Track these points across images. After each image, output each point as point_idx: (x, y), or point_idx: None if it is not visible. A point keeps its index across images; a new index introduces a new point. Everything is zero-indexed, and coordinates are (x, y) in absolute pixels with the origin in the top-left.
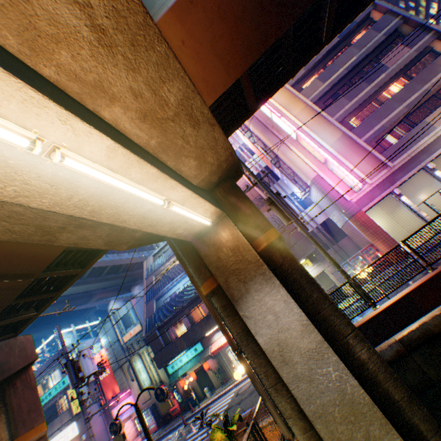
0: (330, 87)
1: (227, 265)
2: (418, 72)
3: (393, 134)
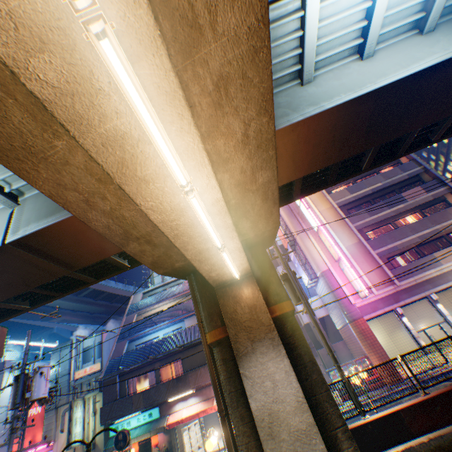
0: (355, 198)
1: (241, 320)
2: (432, 212)
3: (403, 256)
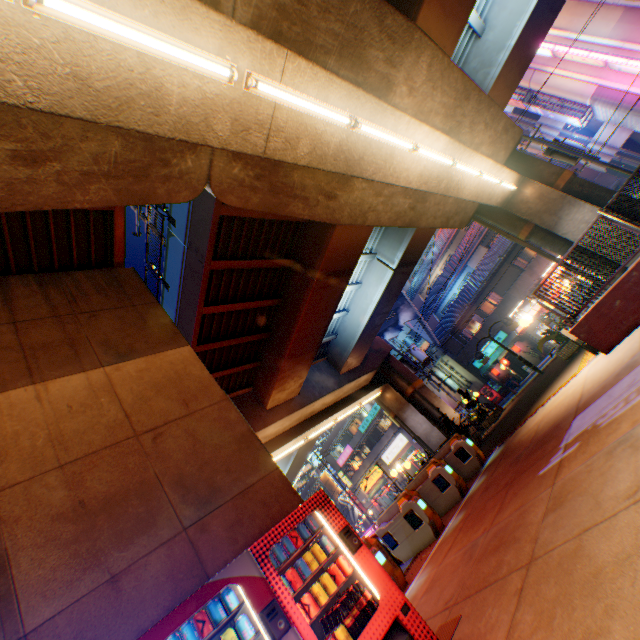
0: None
1: (536, 210)
2: None
3: None
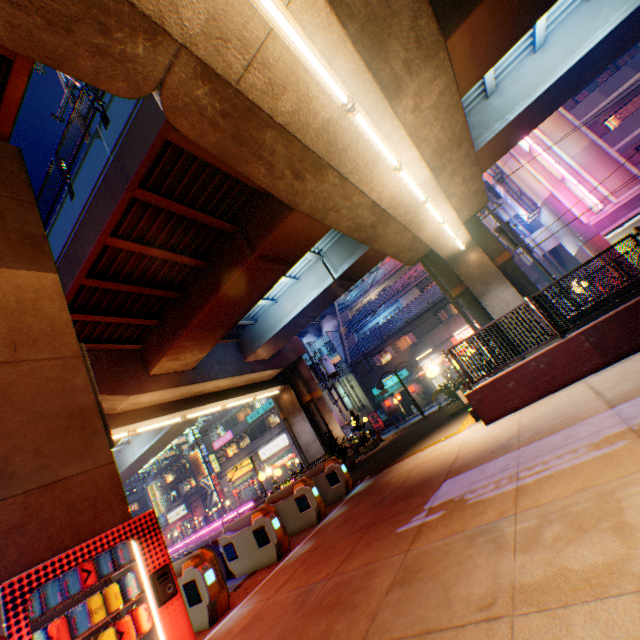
0: None
1: (473, 276)
2: None
3: None
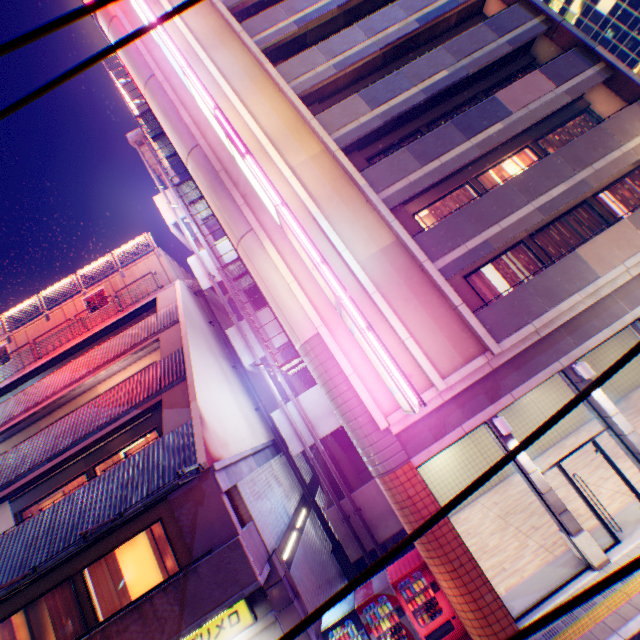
0: (385, 120)
1: None
2: (561, 145)
3: (501, 265)
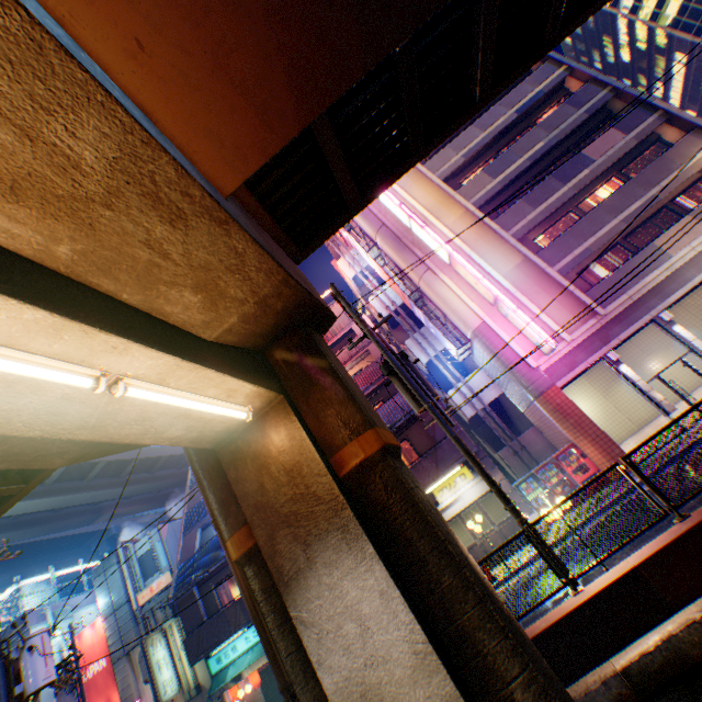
0: (504, 185)
1: (276, 503)
2: (640, 169)
3: (604, 262)
